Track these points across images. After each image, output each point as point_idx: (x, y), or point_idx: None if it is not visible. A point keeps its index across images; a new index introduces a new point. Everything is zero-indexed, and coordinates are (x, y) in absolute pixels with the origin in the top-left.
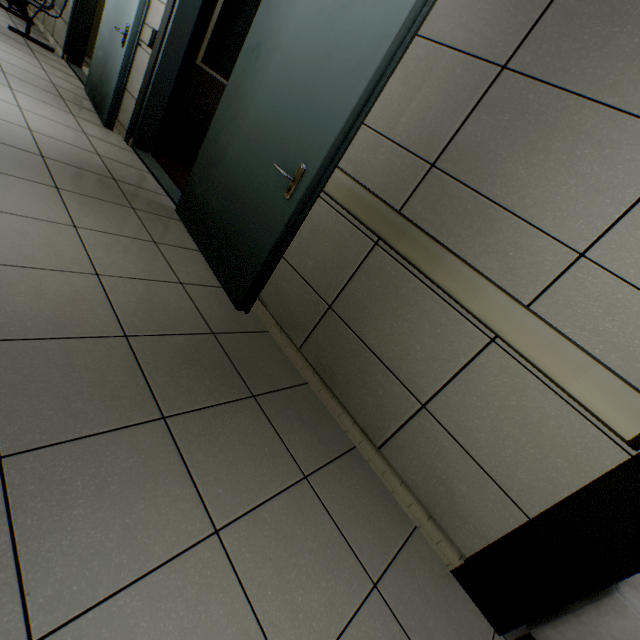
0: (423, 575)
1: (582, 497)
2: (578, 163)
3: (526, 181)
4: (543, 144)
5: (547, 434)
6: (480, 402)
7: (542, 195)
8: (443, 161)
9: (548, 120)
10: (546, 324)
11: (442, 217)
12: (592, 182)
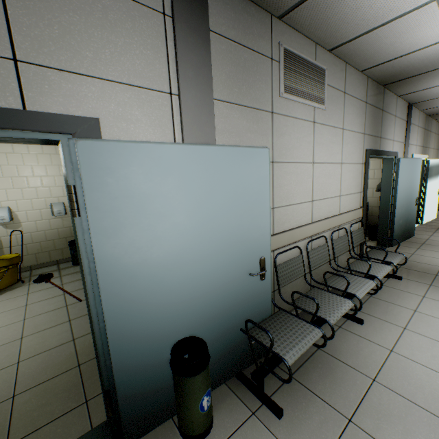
0: None
1: None
2: None
3: None
4: None
5: None
6: None
7: None
8: None
9: None
10: None
11: None
12: None
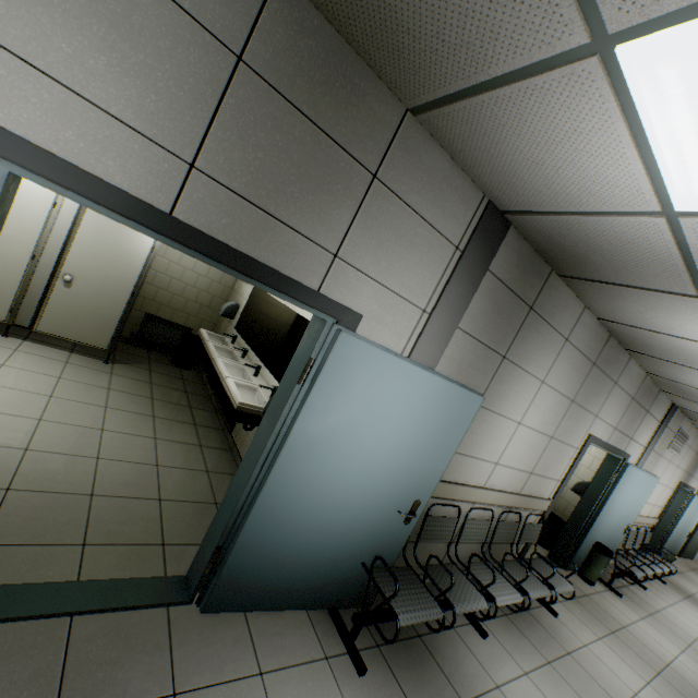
0: None
1: None
2: None
3: None
4: None
5: None
6: None
7: None
8: None
9: None
10: None
11: None
12: None
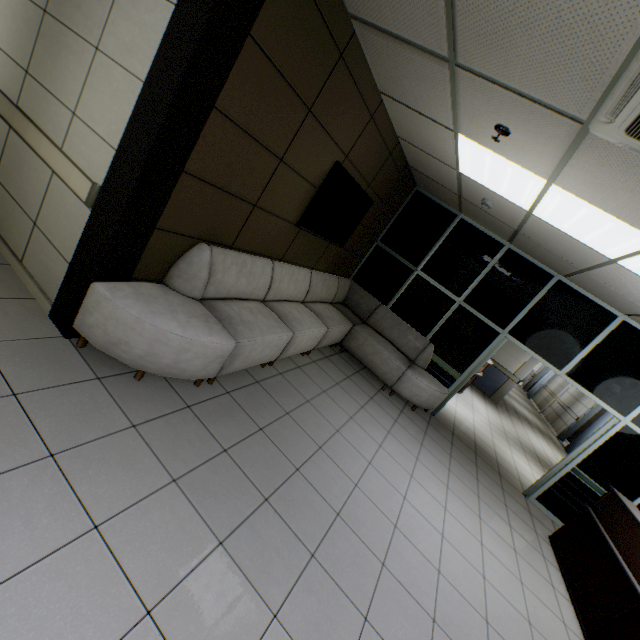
0: (15, 309)
1: (81, 242)
2: (70, 64)
3: (57, 77)
4: (60, 55)
5: (73, 216)
6: (53, 210)
7: (62, 84)
8: (31, 69)
9: (61, 42)
10: (62, 153)
11: (33, 104)
12: (74, 74)
